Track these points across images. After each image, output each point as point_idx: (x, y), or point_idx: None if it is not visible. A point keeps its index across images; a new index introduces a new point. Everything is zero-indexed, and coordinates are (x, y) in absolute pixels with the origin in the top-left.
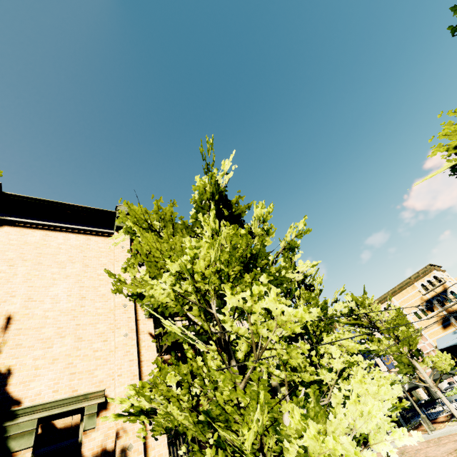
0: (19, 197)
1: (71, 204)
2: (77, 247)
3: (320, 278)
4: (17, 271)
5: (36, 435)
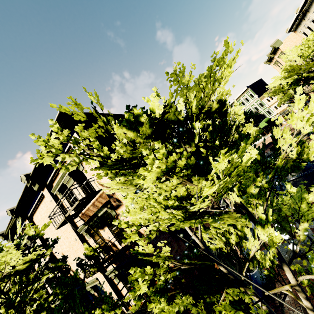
0: (17, 208)
1: (21, 197)
2: (47, 211)
3: (150, 166)
4: (50, 235)
5: (95, 287)
